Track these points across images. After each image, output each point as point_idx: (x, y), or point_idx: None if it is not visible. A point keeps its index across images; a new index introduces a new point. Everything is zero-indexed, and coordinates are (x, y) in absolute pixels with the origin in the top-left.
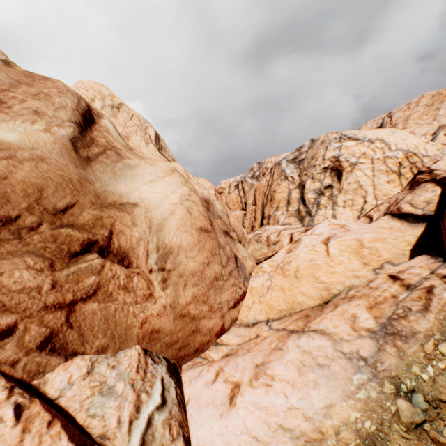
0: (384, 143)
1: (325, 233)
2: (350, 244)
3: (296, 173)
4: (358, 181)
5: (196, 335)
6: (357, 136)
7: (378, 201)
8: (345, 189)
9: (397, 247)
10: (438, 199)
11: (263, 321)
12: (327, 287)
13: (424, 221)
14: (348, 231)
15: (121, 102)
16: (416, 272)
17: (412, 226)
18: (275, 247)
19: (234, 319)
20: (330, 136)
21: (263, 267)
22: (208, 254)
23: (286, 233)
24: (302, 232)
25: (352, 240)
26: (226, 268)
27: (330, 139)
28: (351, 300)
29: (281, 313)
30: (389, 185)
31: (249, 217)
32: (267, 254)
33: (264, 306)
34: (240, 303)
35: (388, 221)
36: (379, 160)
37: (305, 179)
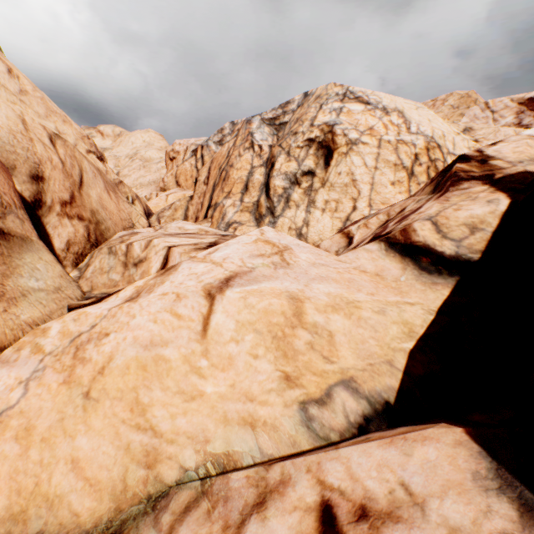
0: (403, 118)
1: (233, 262)
2: (272, 308)
3: (271, 142)
4: (353, 173)
5: None
6: (369, 97)
7: (373, 210)
8: (332, 182)
9: (381, 338)
10: (498, 224)
11: None
12: (156, 451)
13: (454, 274)
14: (287, 265)
15: None
16: None
17: (425, 279)
18: (136, 272)
19: None
20: (331, 88)
21: (48, 332)
22: None
23: (162, 243)
24: (196, 248)
25: (281, 295)
26: None
27: (330, 93)
28: None
29: None
30: (393, 189)
31: (196, 203)
32: (116, 286)
33: None
34: None
35: (377, 258)
36: (390, 144)
37: (278, 153)
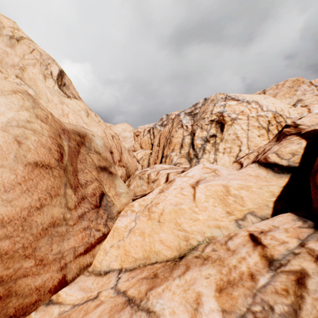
0: (258, 104)
1: (197, 176)
2: (217, 190)
3: (191, 123)
4: (236, 133)
5: (8, 300)
6: (238, 97)
7: (250, 150)
8: (226, 138)
9: (262, 197)
10: (303, 152)
11: (116, 270)
12: (187, 236)
13: (289, 172)
14: (218, 175)
15: (26, 36)
16: (281, 238)
17: (277, 176)
18: (153, 184)
19: (85, 266)
20: (218, 96)
21: (134, 205)
22: (43, 195)
23: (164, 172)
24: (178, 173)
25: (219, 185)
26: (74, 211)
27: (218, 98)
28: (204, 263)
29: (135, 262)
30: (259, 138)
31: (153, 156)
32: (145, 191)
33: (121, 252)
34: (96, 247)
35: (255, 169)
36: (253, 118)
37: (196, 128)
